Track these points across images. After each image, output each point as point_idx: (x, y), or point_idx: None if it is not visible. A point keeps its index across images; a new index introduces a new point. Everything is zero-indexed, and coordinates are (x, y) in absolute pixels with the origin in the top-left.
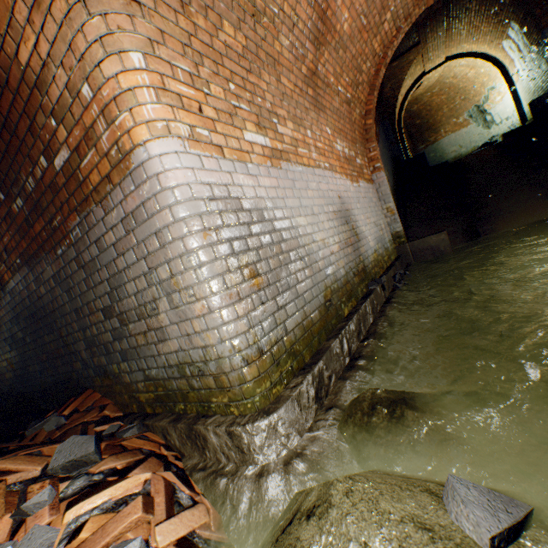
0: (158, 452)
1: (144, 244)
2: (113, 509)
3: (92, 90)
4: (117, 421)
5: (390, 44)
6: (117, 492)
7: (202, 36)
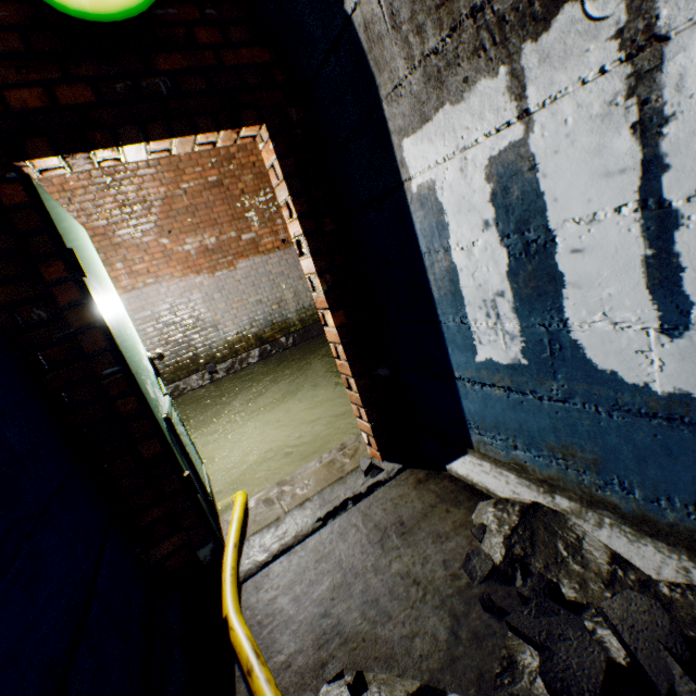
0: None
1: None
2: None
3: None
4: None
5: None
6: None
7: None
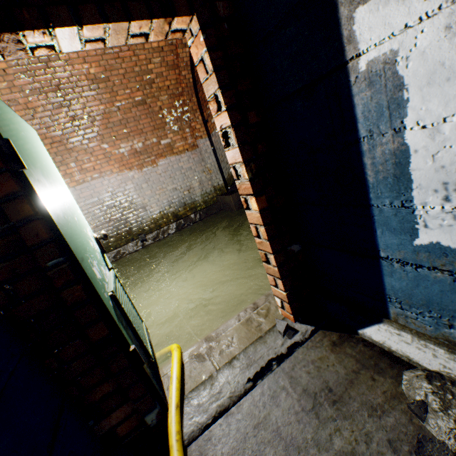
0: None
1: None
2: None
3: None
4: None
5: None
6: None
7: None
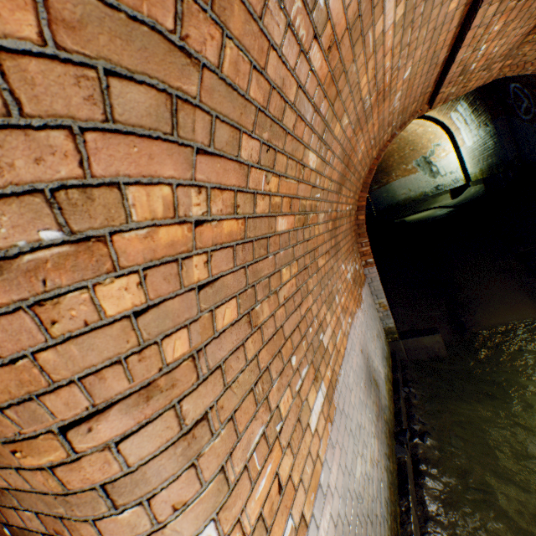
0: None
1: None
2: None
3: None
4: None
5: (384, 146)
6: None
7: (267, 330)
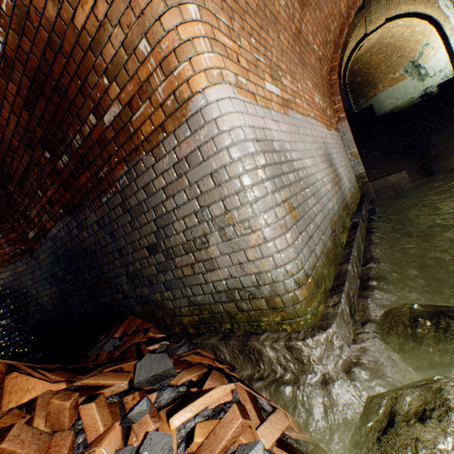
0: (215, 366)
1: (196, 185)
2: (214, 416)
3: (149, 44)
4: (163, 341)
5: (353, 4)
6: (210, 401)
7: None
